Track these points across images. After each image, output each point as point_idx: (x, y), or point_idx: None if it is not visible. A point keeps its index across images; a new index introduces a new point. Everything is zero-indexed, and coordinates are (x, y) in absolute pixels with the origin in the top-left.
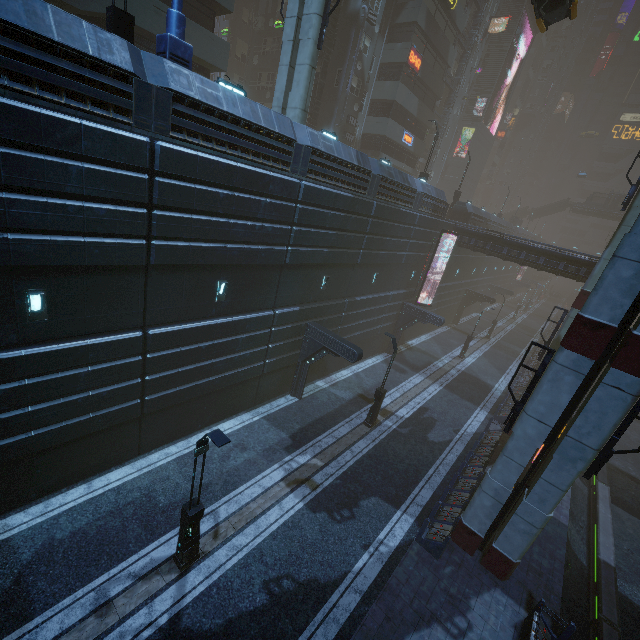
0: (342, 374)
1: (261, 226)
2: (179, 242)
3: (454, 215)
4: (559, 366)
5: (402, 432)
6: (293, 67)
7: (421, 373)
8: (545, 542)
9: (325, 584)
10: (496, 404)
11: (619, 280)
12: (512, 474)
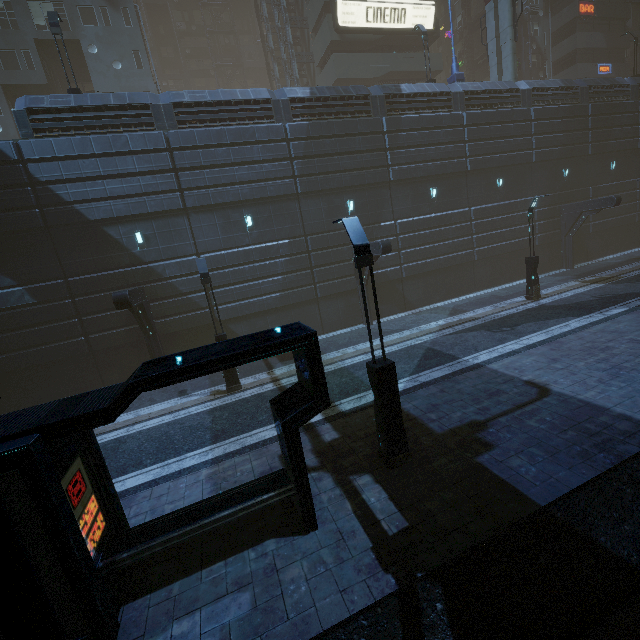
0: (607, 257)
1: (514, 140)
2: (477, 157)
3: None
4: None
5: None
6: (499, 63)
7: None
8: None
9: None
10: None
11: None
12: None
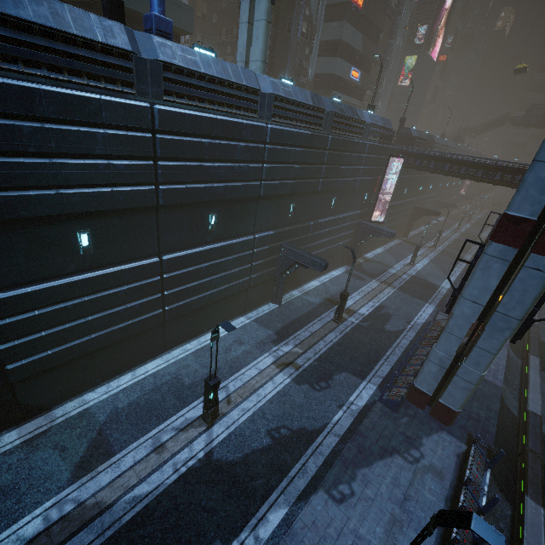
0: (312, 284)
1: (239, 166)
2: (178, 185)
3: (400, 140)
4: (489, 257)
5: (364, 325)
6: (251, 23)
7: (377, 279)
8: (483, 399)
9: (312, 431)
10: (442, 300)
11: (538, 180)
12: (453, 345)
